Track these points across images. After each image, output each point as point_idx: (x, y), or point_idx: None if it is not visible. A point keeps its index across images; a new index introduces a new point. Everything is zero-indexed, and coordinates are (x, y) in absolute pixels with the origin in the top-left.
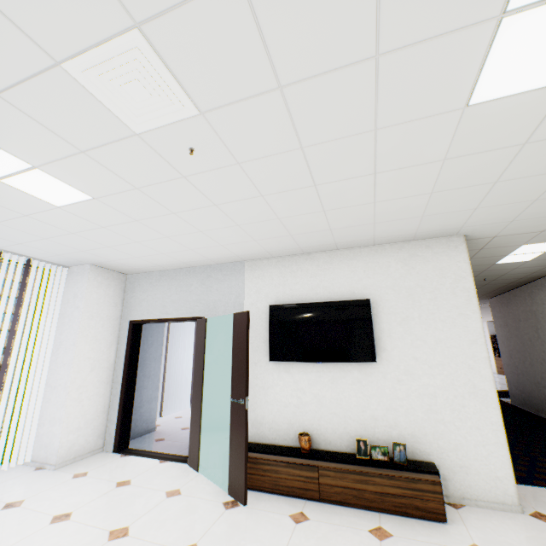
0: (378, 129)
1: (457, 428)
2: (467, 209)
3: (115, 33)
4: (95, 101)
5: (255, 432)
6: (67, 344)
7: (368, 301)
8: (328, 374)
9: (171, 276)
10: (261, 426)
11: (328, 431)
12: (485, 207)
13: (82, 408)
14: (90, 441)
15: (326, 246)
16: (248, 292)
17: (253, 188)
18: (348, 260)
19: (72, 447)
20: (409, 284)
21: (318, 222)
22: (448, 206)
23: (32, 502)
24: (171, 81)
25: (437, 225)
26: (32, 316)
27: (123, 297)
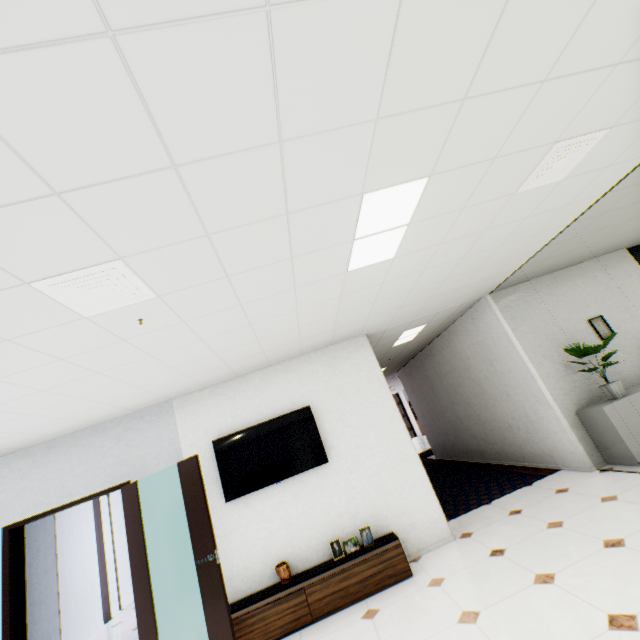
0: (296, 287)
1: (401, 493)
2: (363, 319)
3: (98, 263)
4: (51, 301)
5: (227, 591)
6: None
7: (309, 407)
8: (289, 490)
9: (67, 444)
10: (232, 581)
11: (302, 549)
12: (374, 316)
13: None
14: None
15: (260, 366)
16: (184, 433)
17: (195, 336)
18: (282, 374)
19: None
20: (338, 383)
21: (253, 348)
22: (350, 319)
23: None
24: (138, 282)
25: (346, 332)
26: None
27: None
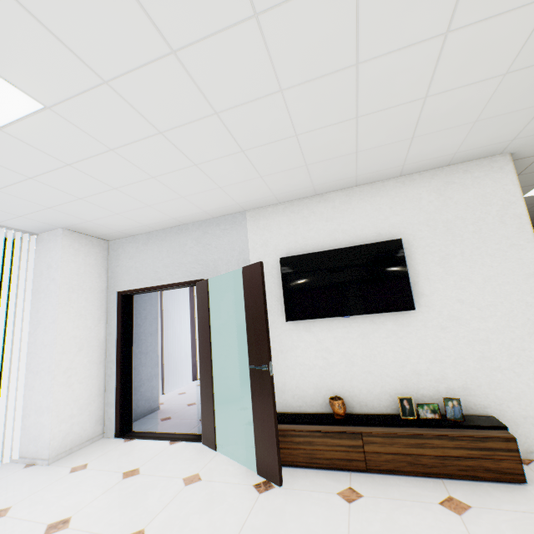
0: None
1: (517, 375)
2: None
3: None
4: None
5: (277, 401)
6: (46, 322)
7: (399, 241)
8: (356, 329)
9: (160, 238)
10: (283, 394)
11: (362, 392)
12: None
13: (73, 393)
14: (87, 428)
15: (343, 182)
16: (253, 246)
17: (271, 75)
18: (370, 197)
19: (66, 437)
20: (447, 217)
21: (344, 139)
22: (514, 101)
23: (21, 508)
24: None
25: (485, 138)
26: (0, 294)
27: (107, 266)
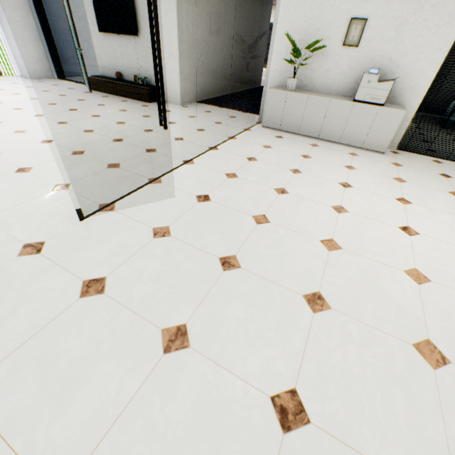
0: None
1: (166, 73)
2: None
3: None
4: None
5: (104, 72)
6: (1, 10)
7: None
8: (124, 42)
9: None
10: (105, 69)
11: (127, 72)
12: None
13: (30, 52)
14: (44, 71)
15: None
16: None
17: None
18: None
19: (35, 72)
20: None
21: None
22: None
23: (22, 84)
24: None
25: None
26: None
27: None
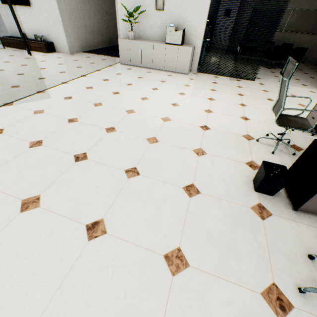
0: None
1: (56, 32)
2: None
3: None
4: None
5: (12, 33)
6: None
7: None
8: (22, 11)
9: None
10: (13, 31)
11: (29, 33)
12: None
13: None
14: None
15: None
16: None
17: None
18: None
19: None
20: None
21: None
22: None
23: None
24: None
25: None
26: None
27: None
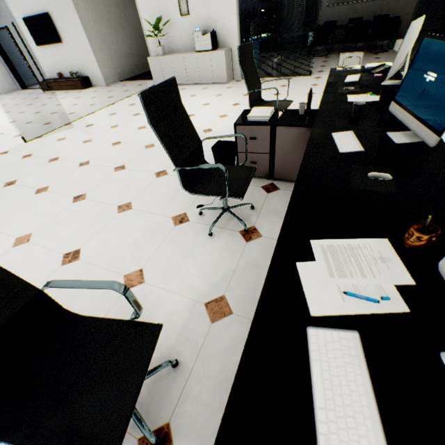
0: None
1: (89, 65)
2: None
3: None
4: None
5: (50, 75)
6: None
7: (48, 14)
8: (55, 50)
9: None
10: (51, 73)
11: (65, 71)
12: None
13: None
14: (11, 86)
15: None
16: (13, 11)
17: None
18: None
19: (4, 88)
20: (56, 3)
21: None
22: None
23: None
24: None
25: None
26: None
27: None
